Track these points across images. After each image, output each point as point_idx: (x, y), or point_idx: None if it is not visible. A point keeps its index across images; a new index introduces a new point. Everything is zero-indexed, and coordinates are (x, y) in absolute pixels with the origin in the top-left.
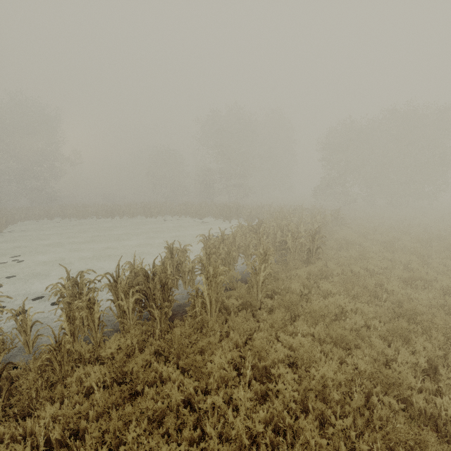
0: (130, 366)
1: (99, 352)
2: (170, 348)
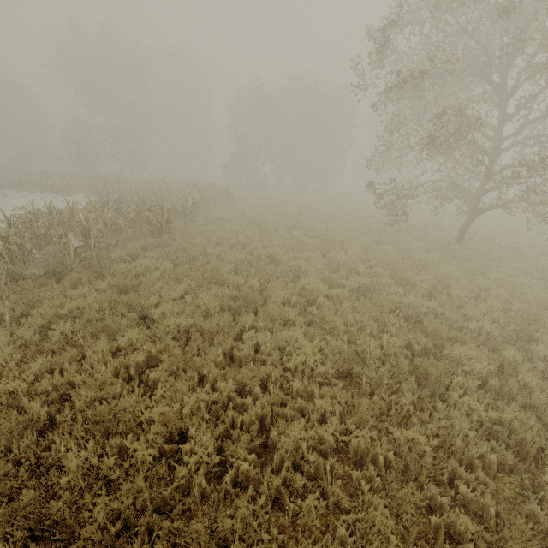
0: None
1: None
2: None
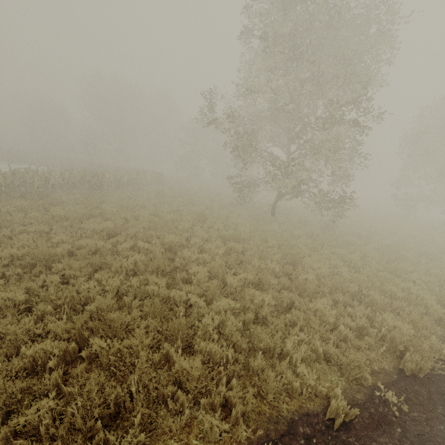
0: None
1: None
2: None
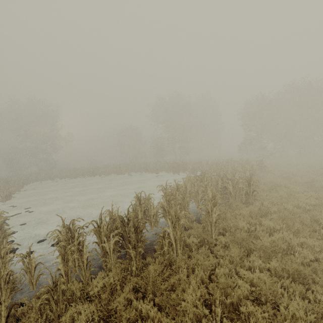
0: (114, 304)
1: (88, 290)
2: (145, 285)
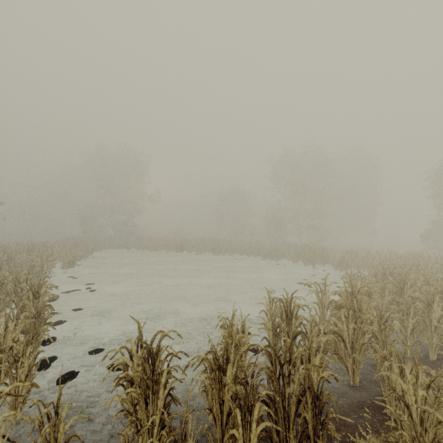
0: None
1: None
2: None
